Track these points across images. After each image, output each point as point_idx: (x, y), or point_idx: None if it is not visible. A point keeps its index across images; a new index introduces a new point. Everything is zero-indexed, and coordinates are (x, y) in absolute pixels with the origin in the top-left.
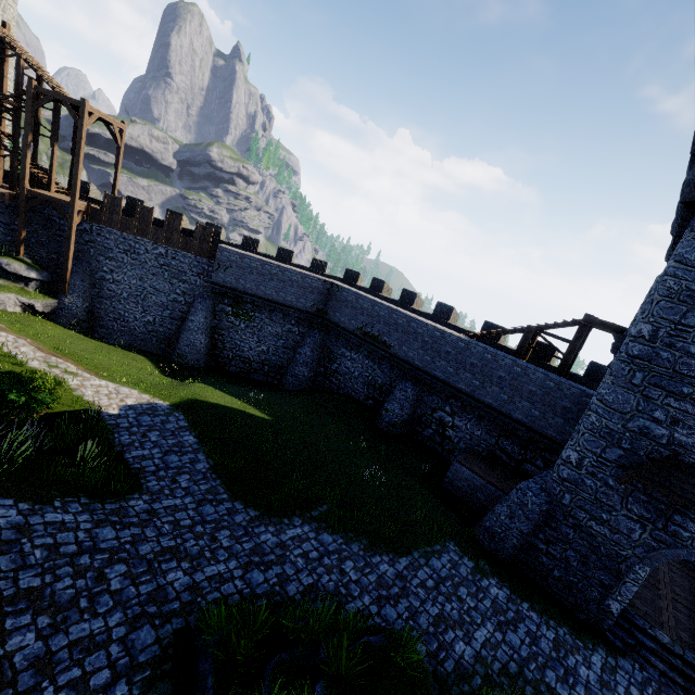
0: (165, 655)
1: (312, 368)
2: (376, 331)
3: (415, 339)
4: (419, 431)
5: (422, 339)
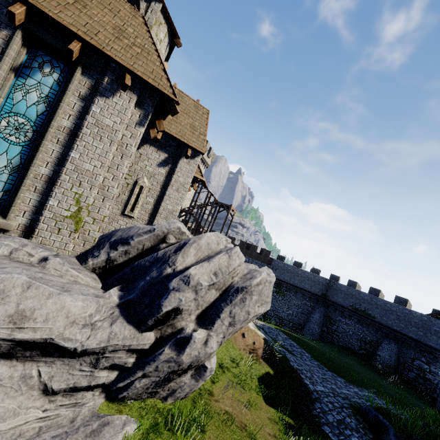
0: (352, 408)
1: (320, 327)
2: (362, 307)
3: (391, 313)
4: (404, 373)
5: (396, 313)
